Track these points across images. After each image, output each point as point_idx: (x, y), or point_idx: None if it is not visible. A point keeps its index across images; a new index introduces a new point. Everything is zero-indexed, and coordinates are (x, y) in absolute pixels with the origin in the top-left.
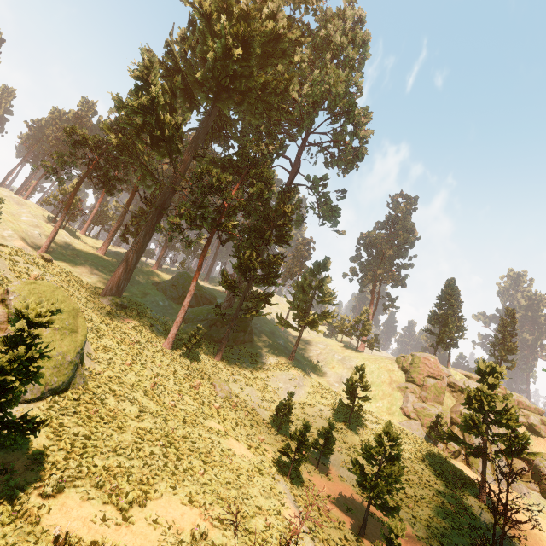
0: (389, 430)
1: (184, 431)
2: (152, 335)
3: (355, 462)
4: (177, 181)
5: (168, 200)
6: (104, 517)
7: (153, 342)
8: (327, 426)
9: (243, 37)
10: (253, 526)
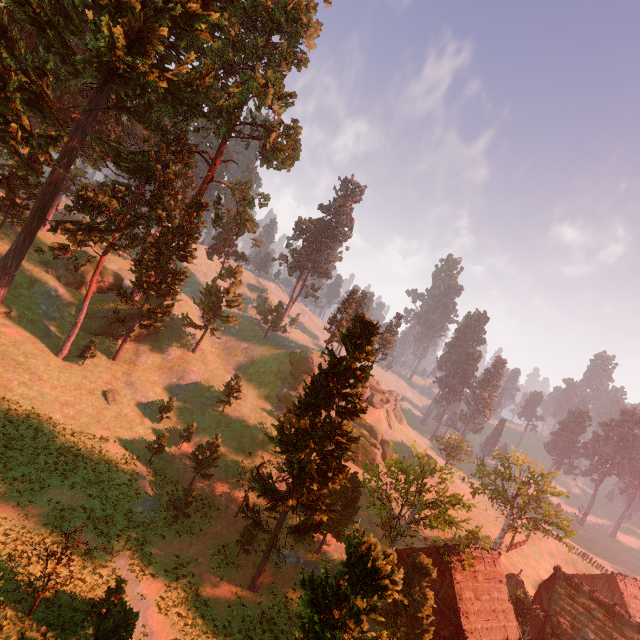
0: (214, 440)
1: (73, 442)
2: (44, 347)
3: (193, 454)
4: (61, 178)
5: (50, 201)
6: (18, 503)
7: (46, 355)
8: (190, 426)
9: (138, 28)
10: (112, 495)
